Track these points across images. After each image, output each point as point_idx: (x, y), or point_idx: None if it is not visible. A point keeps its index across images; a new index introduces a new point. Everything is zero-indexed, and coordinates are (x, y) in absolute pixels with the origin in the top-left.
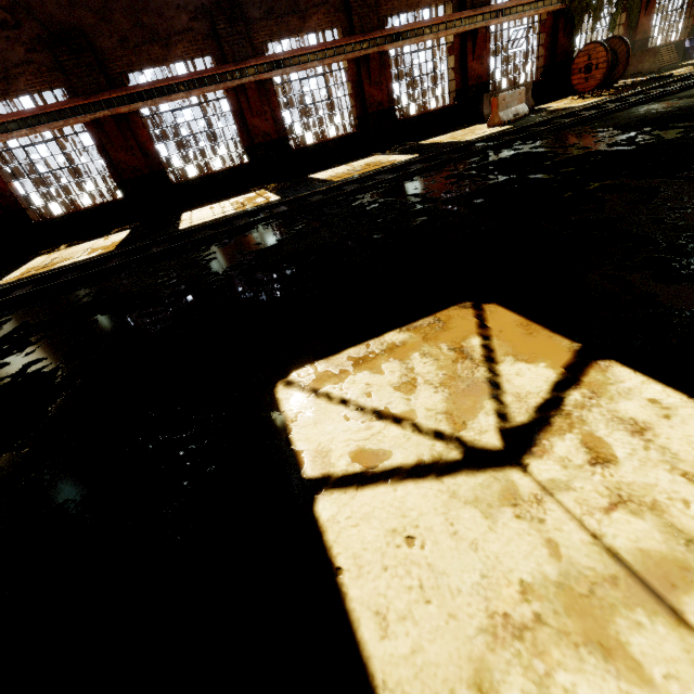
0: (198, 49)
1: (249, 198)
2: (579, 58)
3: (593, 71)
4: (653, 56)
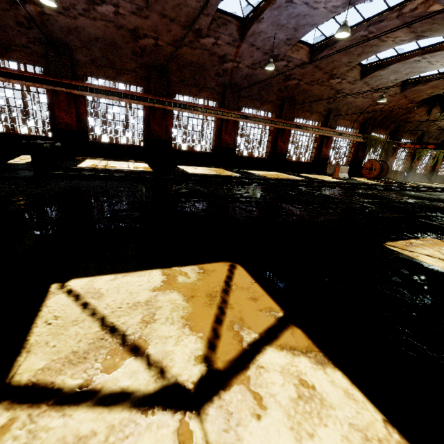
0: (213, 97)
1: (218, 170)
2: (367, 163)
3: (373, 171)
4: (394, 174)
